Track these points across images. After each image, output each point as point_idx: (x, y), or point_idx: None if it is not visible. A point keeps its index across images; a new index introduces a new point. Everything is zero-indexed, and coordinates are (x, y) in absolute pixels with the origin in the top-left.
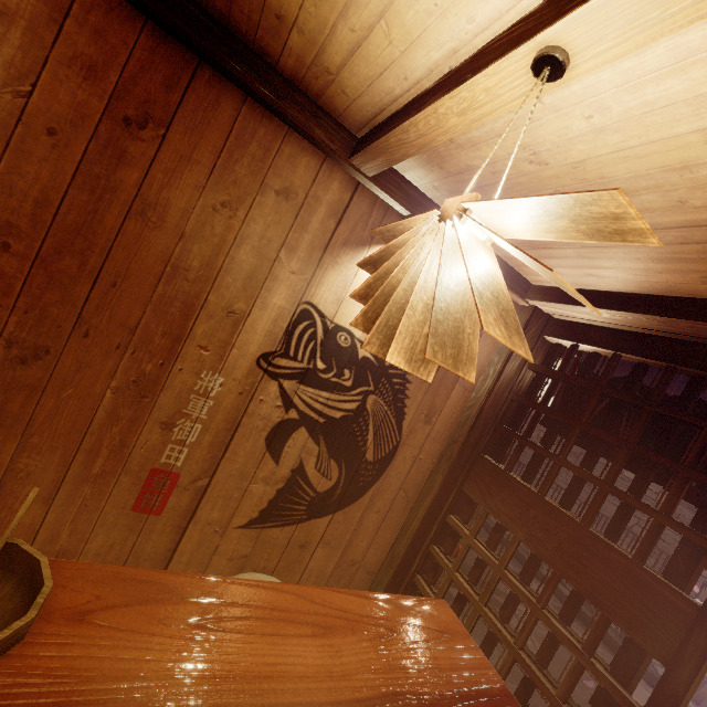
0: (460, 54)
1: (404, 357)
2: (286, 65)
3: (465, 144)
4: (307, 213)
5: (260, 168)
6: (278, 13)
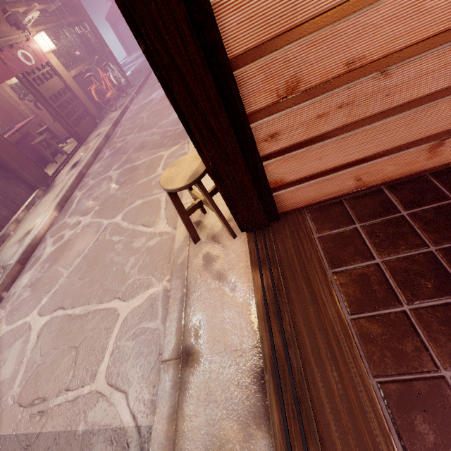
0: None
1: None
2: None
3: None
4: None
5: None
6: None
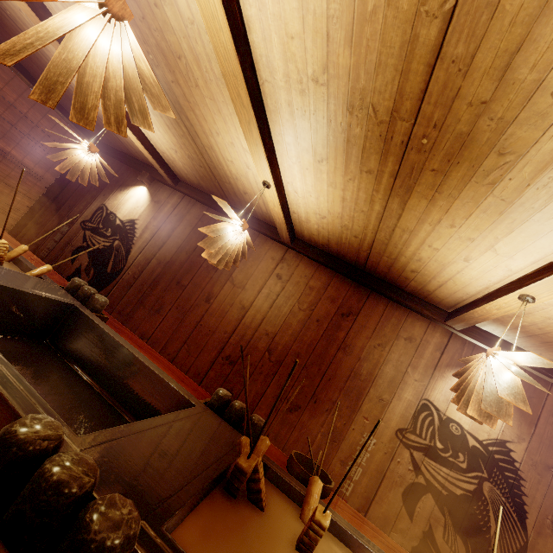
0: (490, 288)
1: (476, 413)
2: (408, 289)
3: (512, 316)
4: (422, 348)
5: (396, 328)
6: (406, 277)
